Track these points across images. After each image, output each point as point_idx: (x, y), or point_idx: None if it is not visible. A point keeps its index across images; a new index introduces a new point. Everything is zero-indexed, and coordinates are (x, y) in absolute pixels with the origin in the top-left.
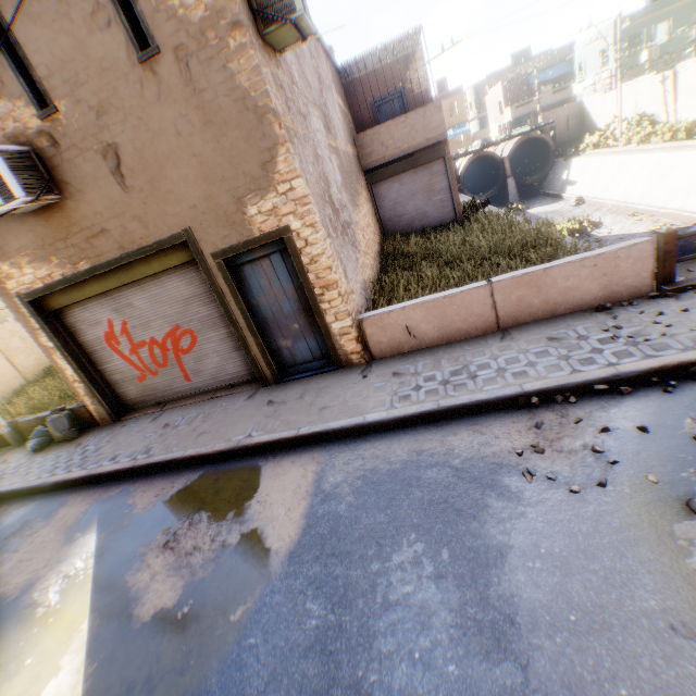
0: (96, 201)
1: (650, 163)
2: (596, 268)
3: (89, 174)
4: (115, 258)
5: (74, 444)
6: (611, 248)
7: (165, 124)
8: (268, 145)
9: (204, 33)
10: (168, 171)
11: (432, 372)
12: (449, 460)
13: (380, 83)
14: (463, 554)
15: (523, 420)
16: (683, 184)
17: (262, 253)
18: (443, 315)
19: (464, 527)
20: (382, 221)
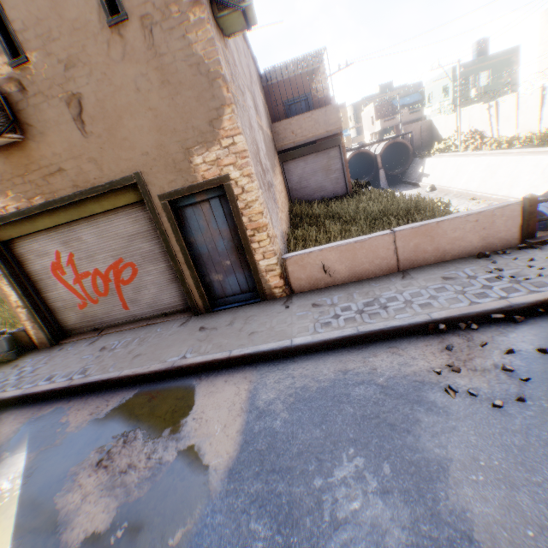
0: (56, 143)
1: (484, 163)
2: (477, 223)
3: (52, 119)
4: (69, 195)
5: (11, 365)
6: (489, 207)
7: (127, 80)
8: (216, 105)
9: (169, 6)
10: (125, 121)
11: (347, 303)
12: (374, 378)
13: (291, 88)
14: (405, 467)
15: (434, 343)
16: (508, 178)
17: (203, 198)
18: (354, 257)
19: (401, 441)
20: (290, 191)
